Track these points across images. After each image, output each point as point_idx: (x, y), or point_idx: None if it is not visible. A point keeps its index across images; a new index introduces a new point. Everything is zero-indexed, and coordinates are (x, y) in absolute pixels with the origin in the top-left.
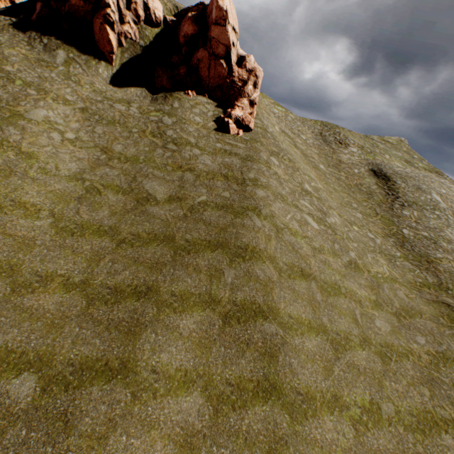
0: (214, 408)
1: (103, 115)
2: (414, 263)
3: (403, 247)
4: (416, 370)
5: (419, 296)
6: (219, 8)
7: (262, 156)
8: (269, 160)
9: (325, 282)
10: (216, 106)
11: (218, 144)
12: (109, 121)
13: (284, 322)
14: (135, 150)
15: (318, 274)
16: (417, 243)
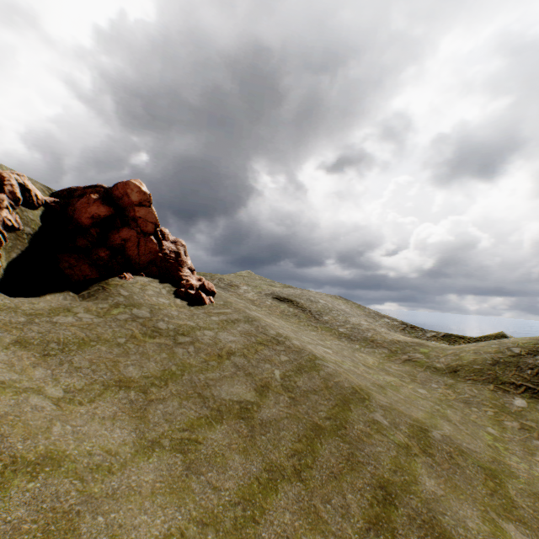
0: (517, 520)
1: (59, 339)
2: (369, 346)
3: (353, 340)
4: (459, 402)
5: (397, 364)
6: (143, 192)
7: (250, 313)
8: (256, 314)
9: (386, 385)
10: (160, 282)
11: (213, 317)
12: (78, 343)
13: (430, 424)
14: (155, 364)
15: (379, 382)
16: (354, 334)
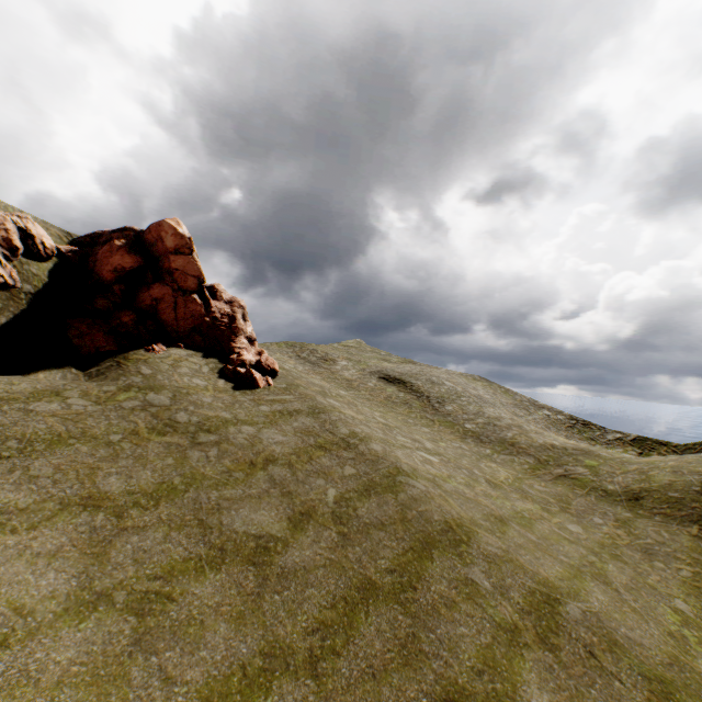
0: None
1: (25, 434)
2: (506, 452)
3: (484, 441)
4: (634, 551)
5: (545, 481)
6: (180, 235)
7: (322, 401)
8: (331, 403)
9: (513, 516)
10: (204, 356)
11: (262, 406)
12: (49, 440)
13: (567, 590)
14: (151, 473)
15: (502, 512)
16: (487, 432)
